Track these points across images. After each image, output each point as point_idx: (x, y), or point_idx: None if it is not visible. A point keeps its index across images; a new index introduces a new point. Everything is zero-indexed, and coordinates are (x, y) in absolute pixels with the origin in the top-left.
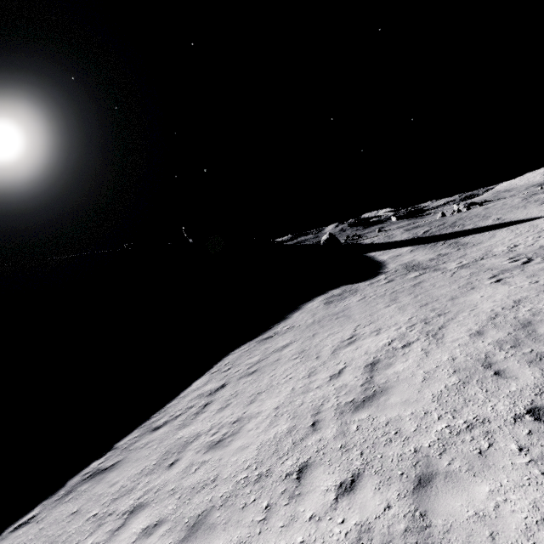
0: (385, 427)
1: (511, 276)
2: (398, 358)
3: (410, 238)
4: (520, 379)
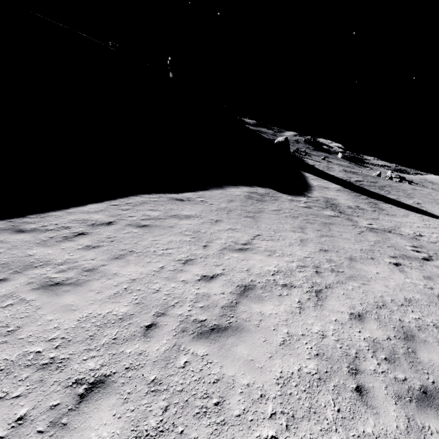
0: (212, 385)
1: (410, 266)
2: (272, 296)
3: (344, 179)
4: (381, 418)
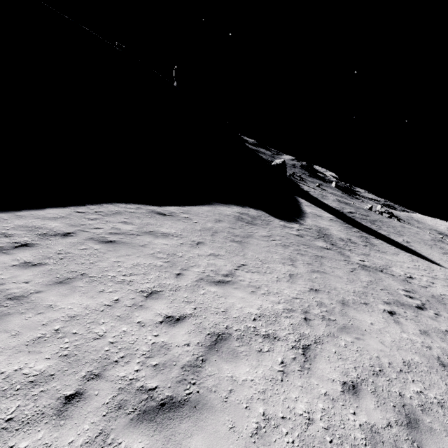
0: None
1: (405, 316)
2: (250, 352)
3: (337, 209)
4: None
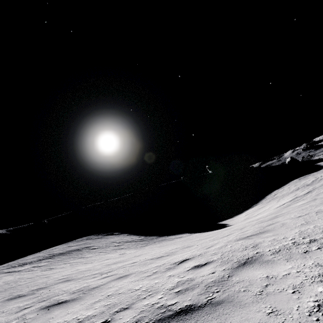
0: (314, 182)
1: None
2: (319, 178)
3: None
4: None
